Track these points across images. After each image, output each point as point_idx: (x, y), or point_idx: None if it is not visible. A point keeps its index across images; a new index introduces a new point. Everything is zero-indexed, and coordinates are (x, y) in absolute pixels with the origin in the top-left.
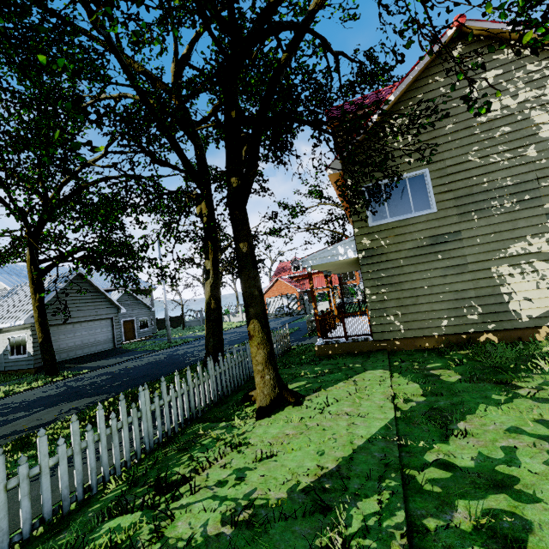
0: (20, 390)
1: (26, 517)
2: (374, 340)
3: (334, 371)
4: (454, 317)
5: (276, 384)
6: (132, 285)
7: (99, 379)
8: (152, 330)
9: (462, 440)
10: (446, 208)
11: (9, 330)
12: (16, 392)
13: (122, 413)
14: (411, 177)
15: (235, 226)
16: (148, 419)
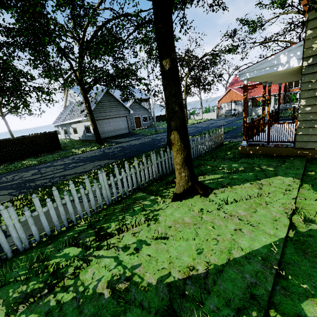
0: (87, 150)
1: (35, 233)
2: (295, 147)
3: (247, 171)
4: None
5: (189, 180)
6: (131, 97)
7: (116, 150)
8: (150, 123)
9: None
10: None
11: (83, 121)
12: (86, 151)
13: (87, 186)
14: None
15: (158, 41)
16: (106, 188)
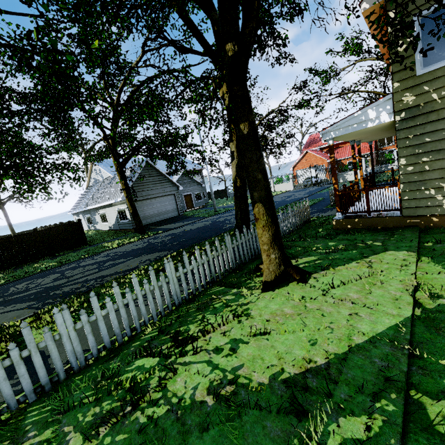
0: (125, 243)
1: (93, 345)
2: (403, 215)
3: (349, 249)
4: None
5: (281, 263)
6: (181, 169)
7: (167, 239)
8: (205, 201)
9: None
10: None
11: (116, 204)
12: (123, 244)
13: (152, 280)
14: None
15: (234, 104)
16: (175, 283)
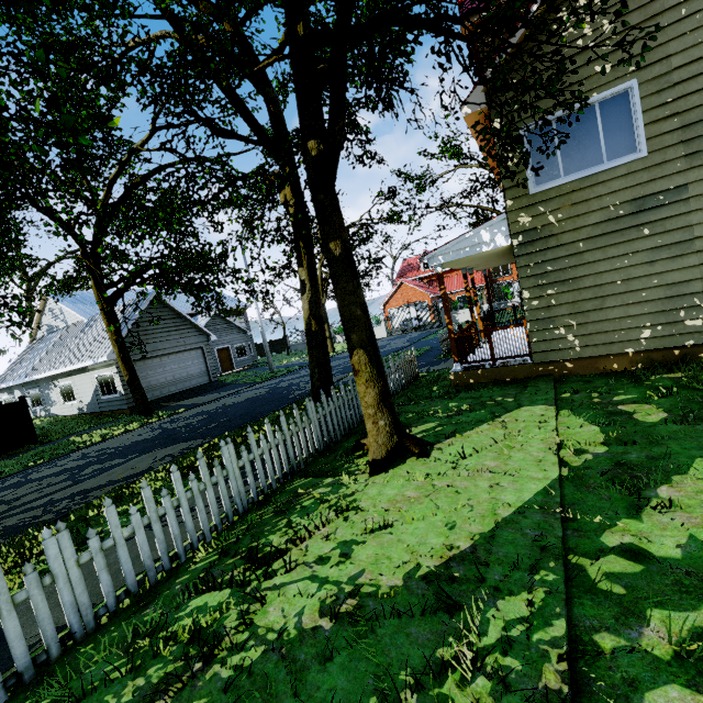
0: (116, 434)
1: (108, 590)
2: (534, 362)
3: (476, 408)
4: (662, 325)
5: (394, 431)
6: (216, 306)
7: (195, 420)
8: (252, 358)
9: (664, 515)
10: (664, 148)
11: (95, 368)
12: (113, 436)
13: (203, 474)
14: (604, 99)
15: (321, 217)
16: (237, 477)
